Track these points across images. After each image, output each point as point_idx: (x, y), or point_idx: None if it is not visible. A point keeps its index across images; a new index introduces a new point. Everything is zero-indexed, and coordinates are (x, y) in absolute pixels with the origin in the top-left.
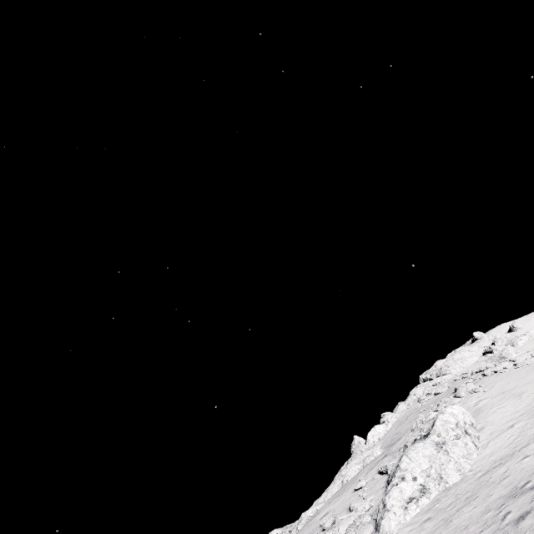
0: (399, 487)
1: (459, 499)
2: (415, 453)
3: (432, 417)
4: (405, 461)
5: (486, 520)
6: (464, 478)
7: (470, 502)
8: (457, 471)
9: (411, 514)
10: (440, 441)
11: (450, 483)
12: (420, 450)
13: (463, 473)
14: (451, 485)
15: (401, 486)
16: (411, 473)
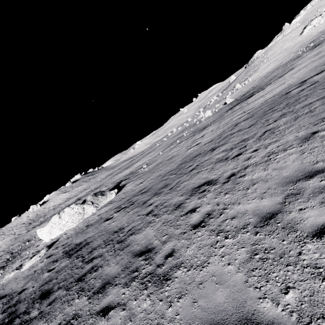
0: (309, 27)
1: (321, 25)
2: (316, 19)
3: (324, 10)
4: (312, 22)
5: (324, 25)
6: (324, 22)
7: (323, 25)
8: (323, 21)
9: (309, 30)
10: (323, 16)
11: (320, 24)
12: (317, 19)
13: (324, 22)
14: (320, 24)
15: (309, 26)
16: (313, 24)
